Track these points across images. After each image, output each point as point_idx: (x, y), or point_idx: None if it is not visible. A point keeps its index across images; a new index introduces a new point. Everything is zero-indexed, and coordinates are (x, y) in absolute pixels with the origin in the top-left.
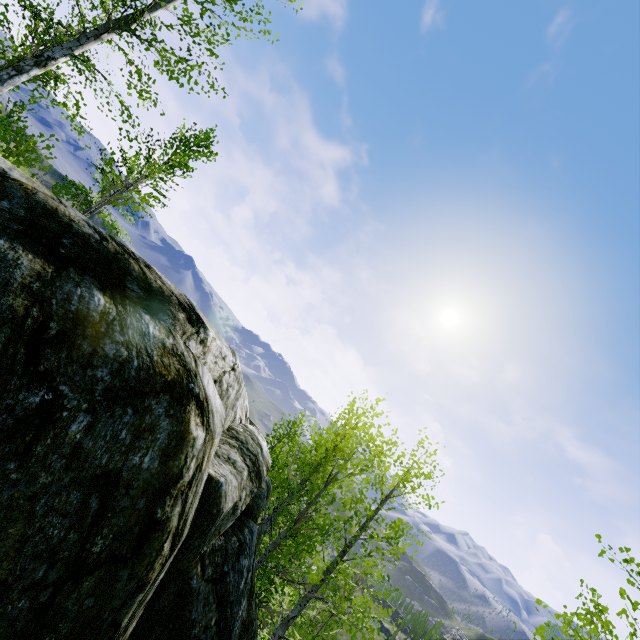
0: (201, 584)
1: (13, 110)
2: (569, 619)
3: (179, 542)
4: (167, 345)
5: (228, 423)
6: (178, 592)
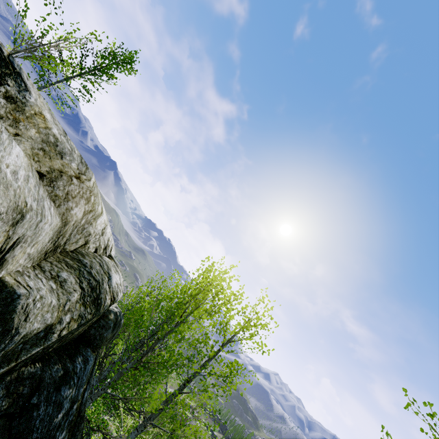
0: None
1: None
2: None
3: None
4: None
5: (75, 245)
6: None
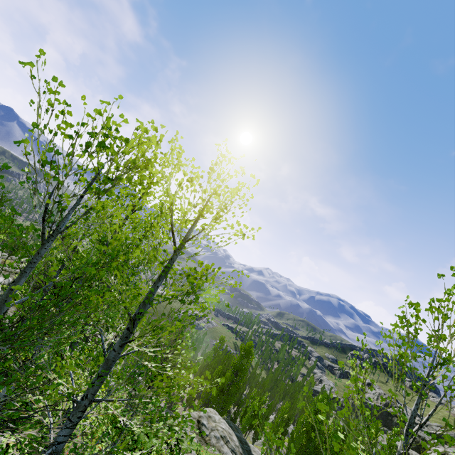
0: None
1: None
2: (403, 311)
3: None
4: None
5: None
6: None
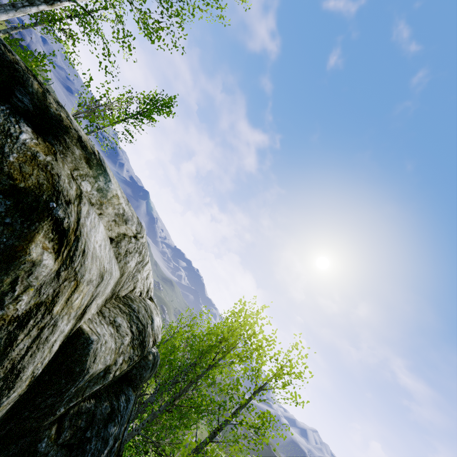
0: (52, 448)
1: (37, 57)
2: None
3: (2, 396)
4: (40, 159)
5: (125, 291)
6: (19, 455)
